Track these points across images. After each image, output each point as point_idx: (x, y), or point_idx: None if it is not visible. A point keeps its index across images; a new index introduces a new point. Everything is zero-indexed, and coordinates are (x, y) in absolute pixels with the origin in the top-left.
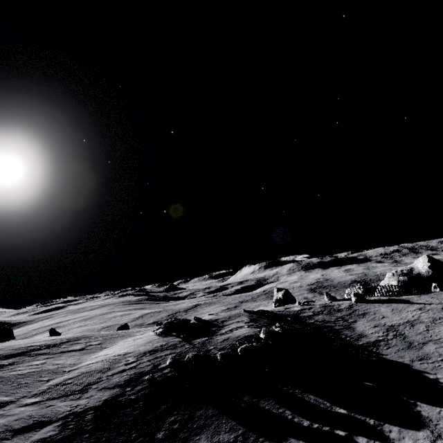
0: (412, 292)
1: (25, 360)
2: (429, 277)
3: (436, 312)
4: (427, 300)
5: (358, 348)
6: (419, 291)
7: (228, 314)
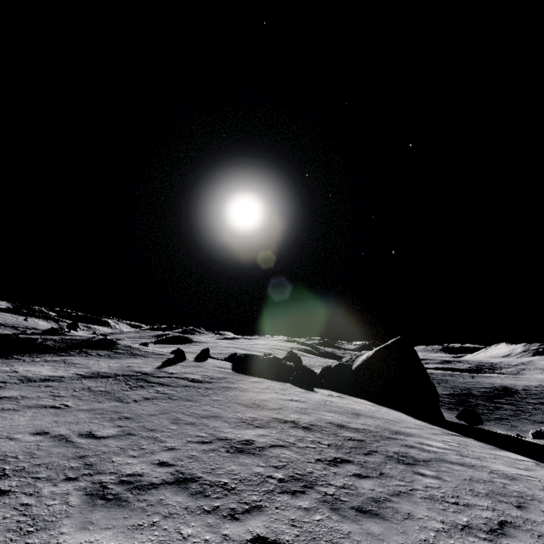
0: (317, 384)
1: (4, 328)
2: (354, 371)
3: (112, 368)
4: (179, 369)
5: (1, 356)
6: (320, 385)
7: (97, 337)
